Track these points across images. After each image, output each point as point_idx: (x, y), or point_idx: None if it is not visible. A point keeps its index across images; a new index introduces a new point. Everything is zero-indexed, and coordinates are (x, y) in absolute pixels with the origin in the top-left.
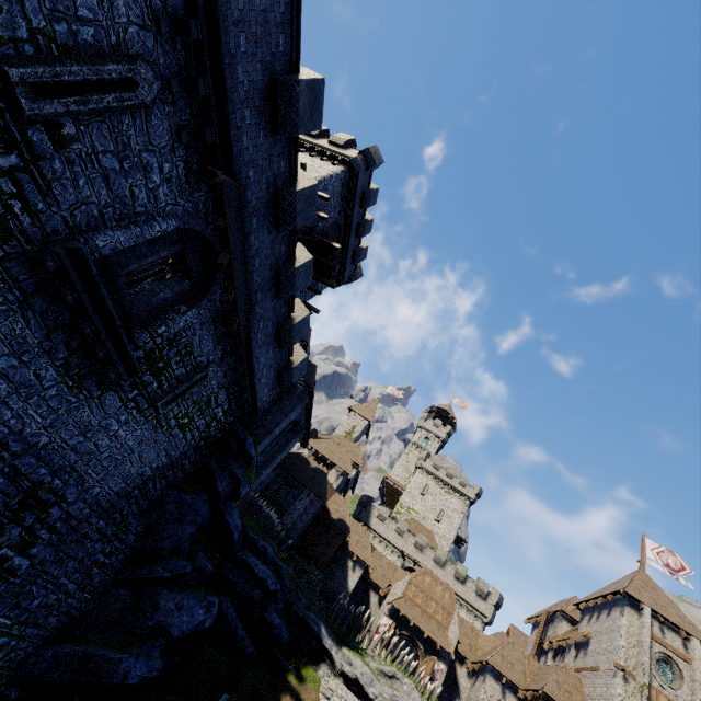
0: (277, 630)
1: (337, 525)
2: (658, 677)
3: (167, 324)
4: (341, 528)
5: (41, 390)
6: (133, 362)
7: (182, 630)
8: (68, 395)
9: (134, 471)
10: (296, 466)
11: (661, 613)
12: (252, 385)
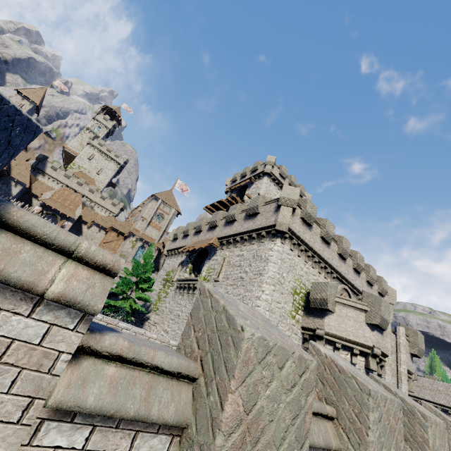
0: None
1: None
2: (156, 219)
3: None
4: None
5: None
6: None
7: None
8: None
9: None
10: None
11: (165, 202)
12: None
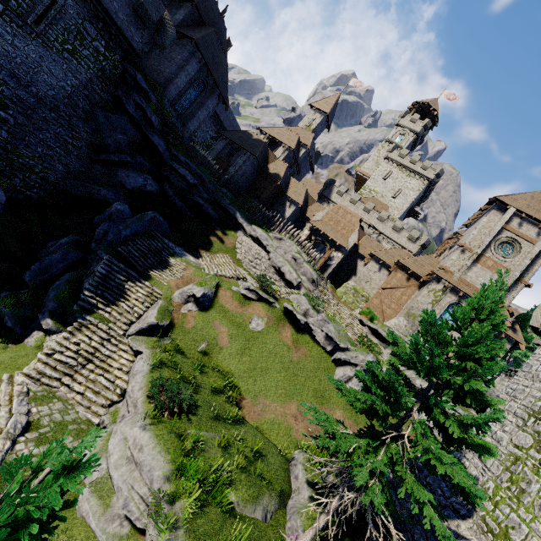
0: (206, 209)
1: (272, 176)
2: (495, 251)
3: None
4: (274, 178)
5: None
6: None
7: (132, 186)
8: None
9: (54, 83)
10: (240, 138)
11: (525, 212)
12: (111, 19)
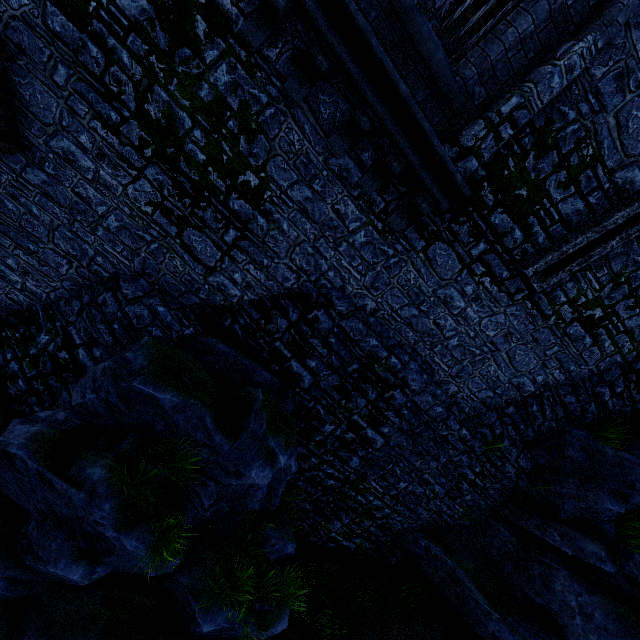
0: None
1: None
2: None
3: (520, 92)
4: None
5: (347, 234)
6: (449, 173)
7: None
8: (381, 245)
9: (503, 378)
10: None
11: None
12: None
